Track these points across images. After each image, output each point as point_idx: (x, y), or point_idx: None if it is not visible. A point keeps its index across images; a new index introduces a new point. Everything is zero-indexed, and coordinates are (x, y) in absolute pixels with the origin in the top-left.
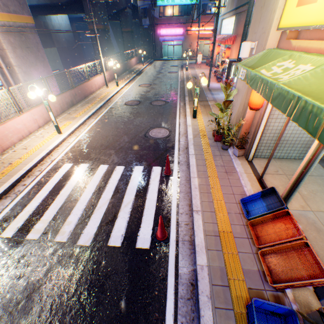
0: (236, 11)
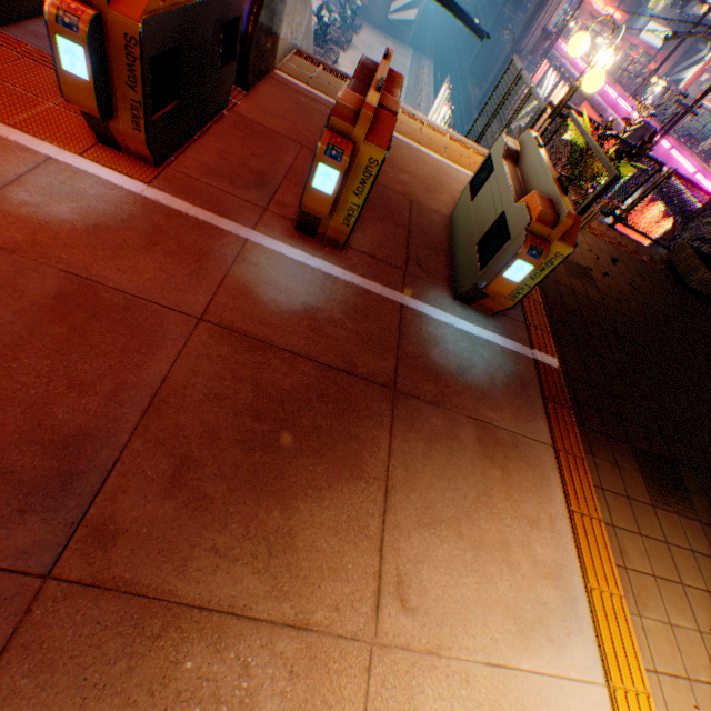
0: (677, 30)
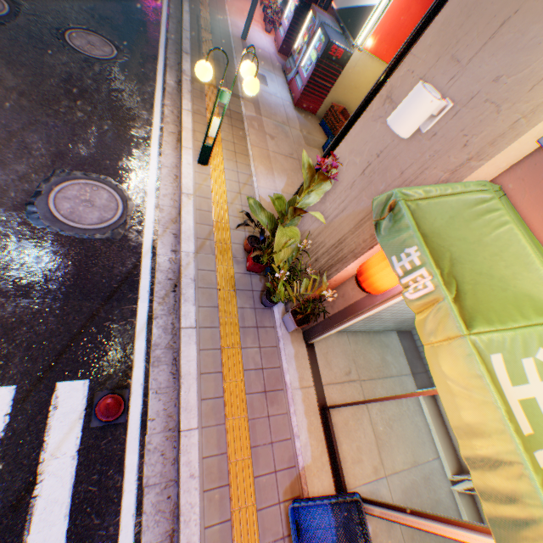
0: None
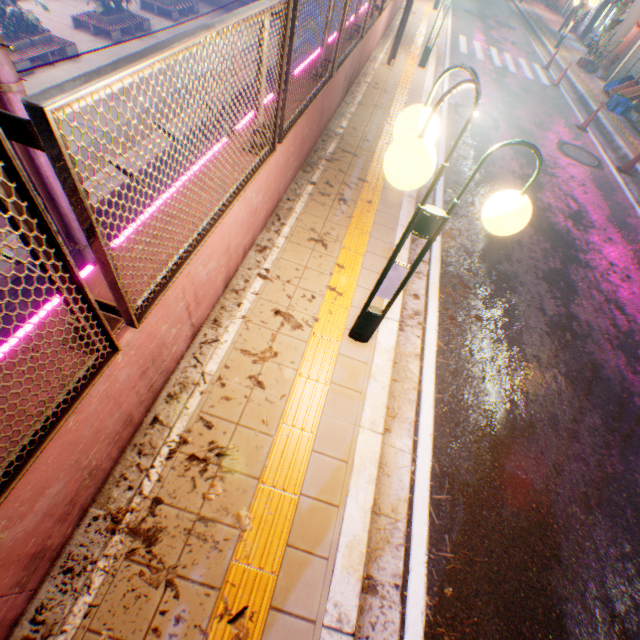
0: None
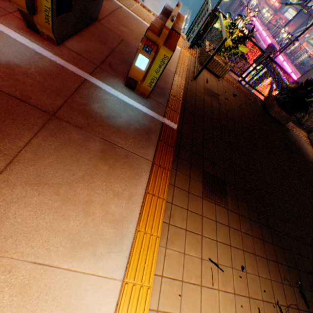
0: (300, 13)
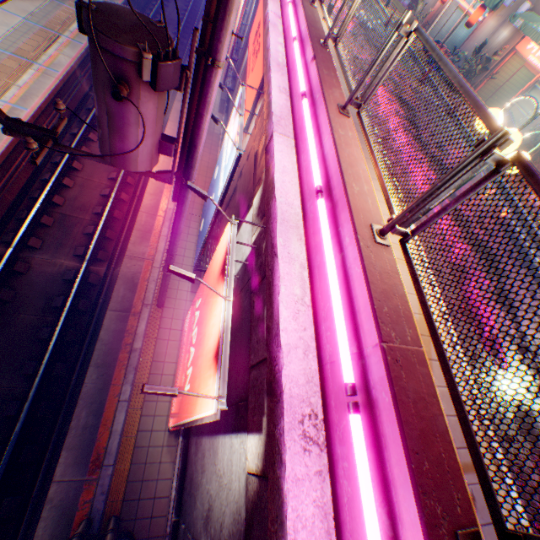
0: None
